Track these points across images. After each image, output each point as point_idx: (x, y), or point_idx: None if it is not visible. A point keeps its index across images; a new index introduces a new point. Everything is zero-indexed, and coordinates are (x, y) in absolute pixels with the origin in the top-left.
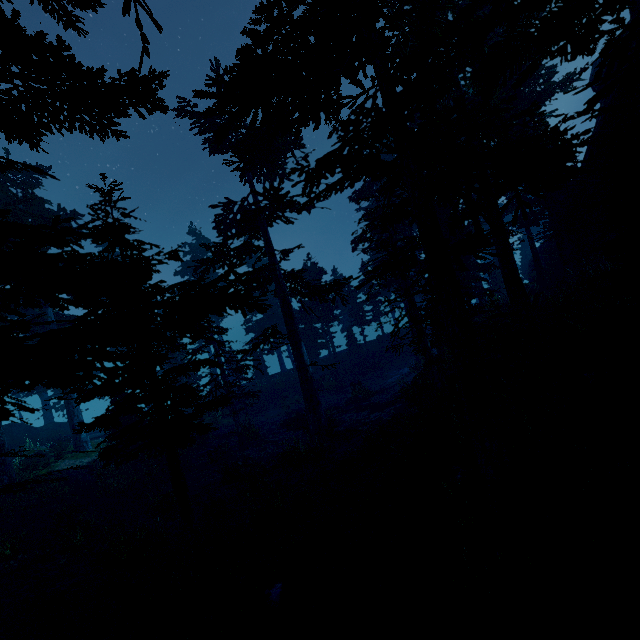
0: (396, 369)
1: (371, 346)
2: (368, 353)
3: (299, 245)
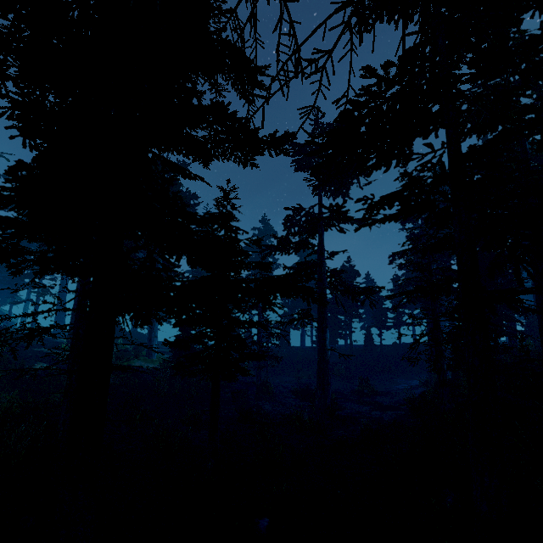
0: (405, 378)
1: (385, 349)
2: (381, 355)
3: (345, 250)
